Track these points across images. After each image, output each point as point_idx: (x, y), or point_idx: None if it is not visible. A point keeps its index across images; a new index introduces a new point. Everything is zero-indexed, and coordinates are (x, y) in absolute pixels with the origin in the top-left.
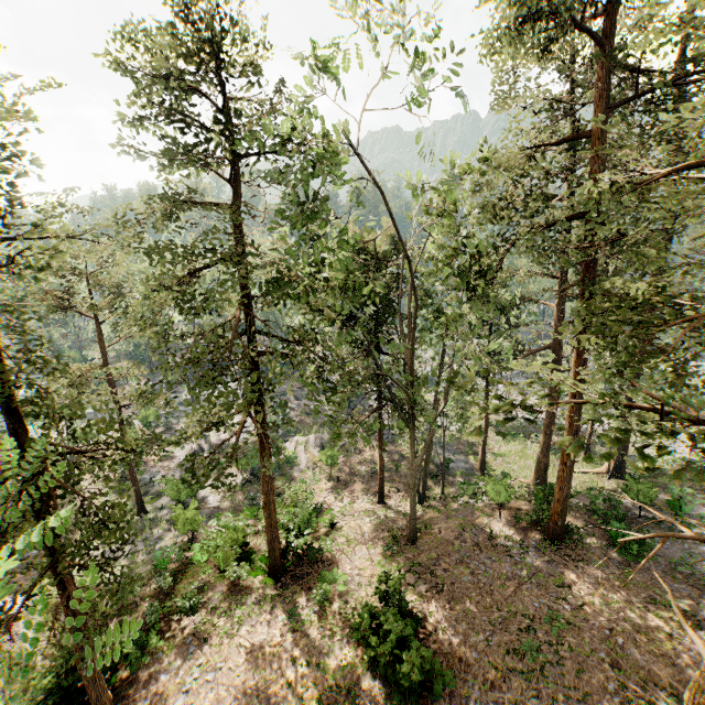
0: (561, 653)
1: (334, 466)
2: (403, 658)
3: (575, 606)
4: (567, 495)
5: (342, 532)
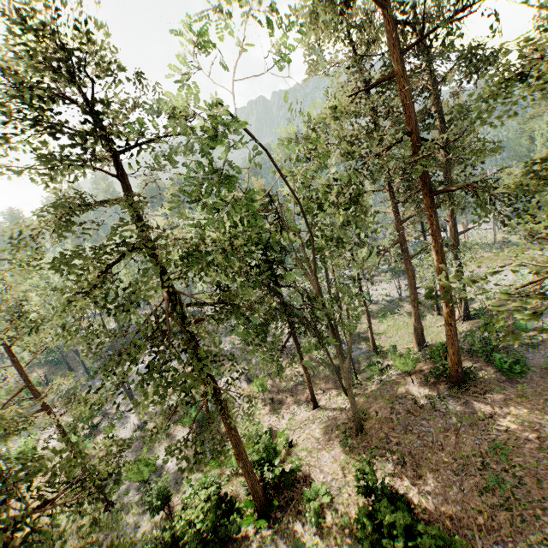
0: (517, 475)
1: (266, 392)
2: (424, 547)
3: (503, 430)
4: (458, 347)
5: (299, 447)
